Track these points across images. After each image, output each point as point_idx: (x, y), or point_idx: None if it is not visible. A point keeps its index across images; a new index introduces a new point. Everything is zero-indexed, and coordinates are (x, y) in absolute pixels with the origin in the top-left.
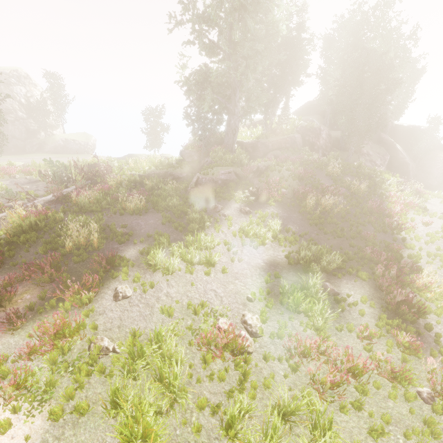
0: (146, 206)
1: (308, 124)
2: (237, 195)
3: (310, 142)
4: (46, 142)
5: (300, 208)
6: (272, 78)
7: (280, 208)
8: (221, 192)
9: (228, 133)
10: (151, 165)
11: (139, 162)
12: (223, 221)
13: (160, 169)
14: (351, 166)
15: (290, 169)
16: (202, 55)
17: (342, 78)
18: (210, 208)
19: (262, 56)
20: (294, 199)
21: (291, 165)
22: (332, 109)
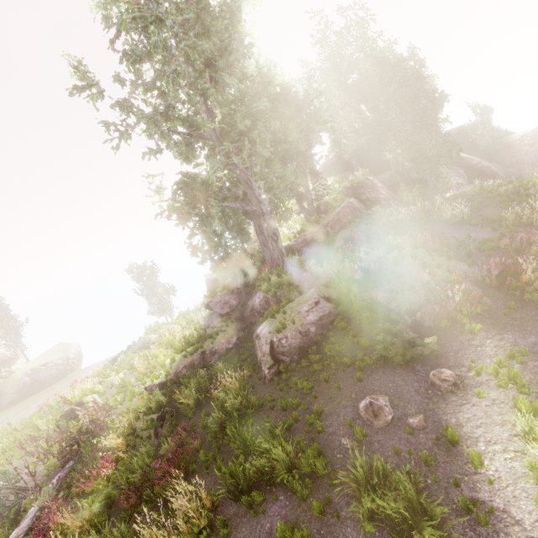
0: (214, 503)
1: (353, 182)
2: (394, 350)
3: (371, 199)
4: (2, 392)
5: (531, 305)
6: (279, 152)
7: (497, 327)
8: (334, 351)
9: (265, 245)
10: (173, 352)
11: (151, 355)
12: (436, 450)
13: (191, 354)
14: (468, 195)
15: (418, 244)
16: (179, 157)
17: (358, 114)
18: (361, 416)
19: (263, 123)
20: (492, 292)
21: (393, 238)
22: (357, 156)
